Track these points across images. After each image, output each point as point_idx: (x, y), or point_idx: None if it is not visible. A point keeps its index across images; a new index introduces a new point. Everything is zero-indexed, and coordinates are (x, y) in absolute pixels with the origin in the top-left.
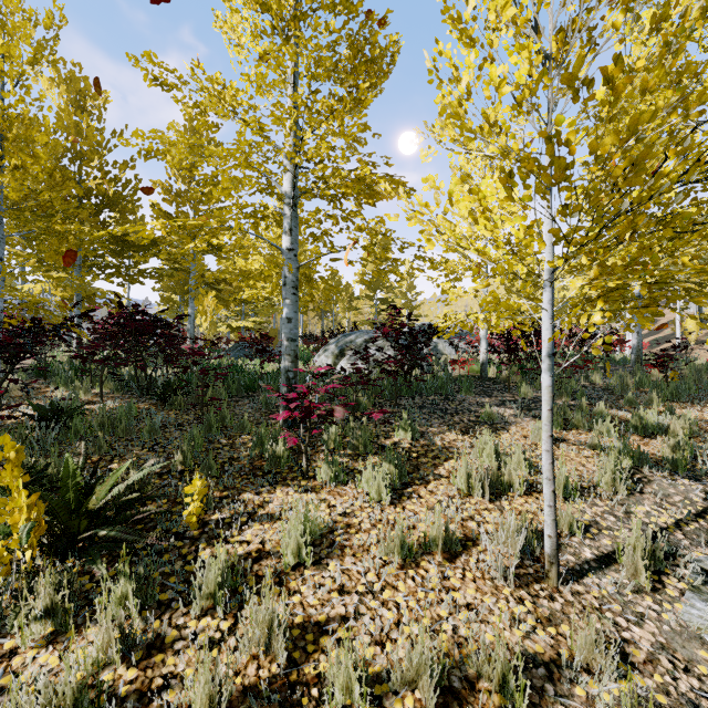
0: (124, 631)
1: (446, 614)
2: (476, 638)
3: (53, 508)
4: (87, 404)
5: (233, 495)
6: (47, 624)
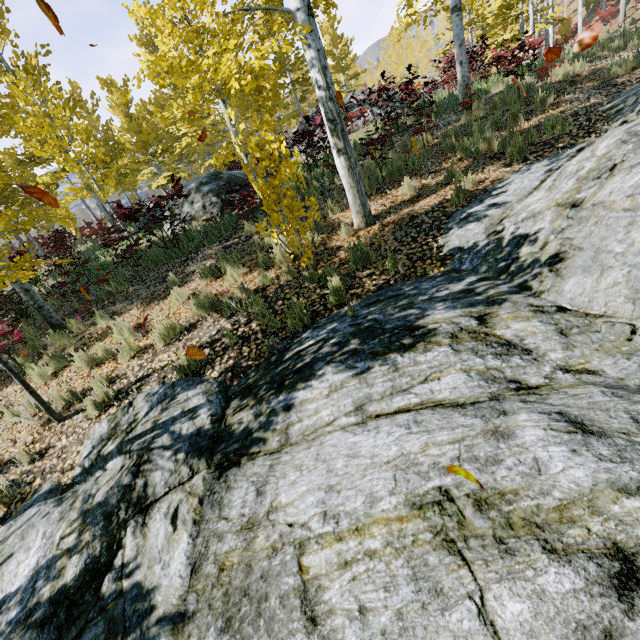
0: None
1: (6, 445)
2: (5, 454)
3: None
4: None
5: None
6: None
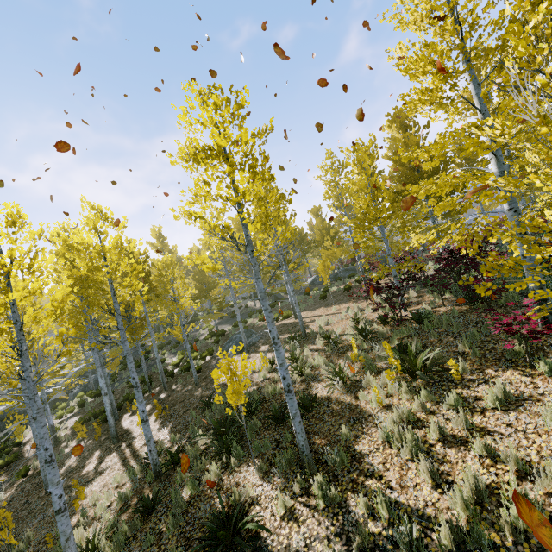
0: (422, 404)
1: None
2: None
3: (407, 361)
4: (438, 307)
5: (482, 368)
6: (407, 395)
